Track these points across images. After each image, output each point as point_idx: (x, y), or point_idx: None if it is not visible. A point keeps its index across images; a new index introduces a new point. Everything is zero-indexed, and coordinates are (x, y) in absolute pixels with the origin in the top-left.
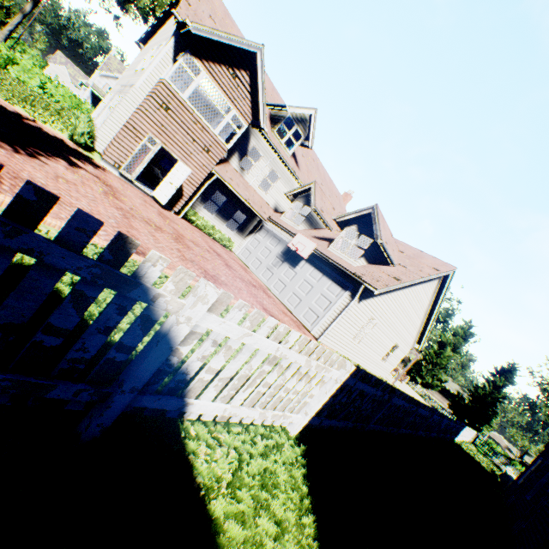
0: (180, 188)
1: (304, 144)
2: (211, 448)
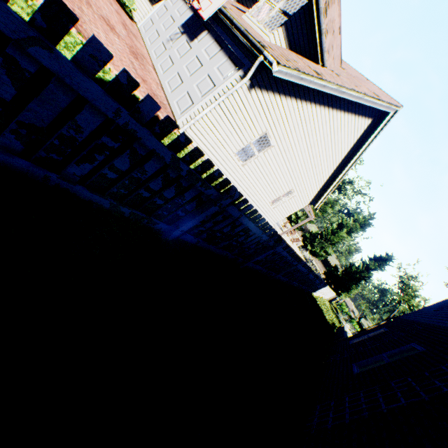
0: None
1: None
2: None
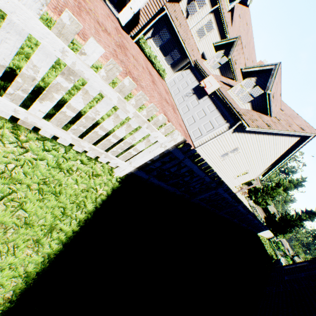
0: (138, 16)
1: (243, 1)
2: (2, 142)
